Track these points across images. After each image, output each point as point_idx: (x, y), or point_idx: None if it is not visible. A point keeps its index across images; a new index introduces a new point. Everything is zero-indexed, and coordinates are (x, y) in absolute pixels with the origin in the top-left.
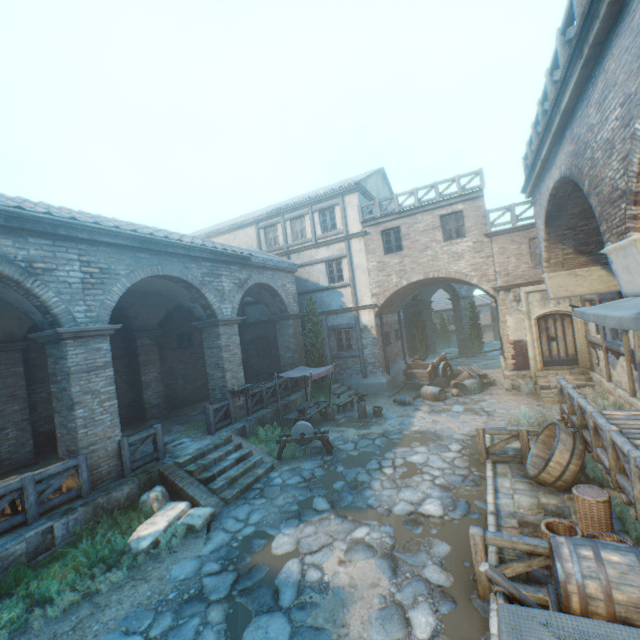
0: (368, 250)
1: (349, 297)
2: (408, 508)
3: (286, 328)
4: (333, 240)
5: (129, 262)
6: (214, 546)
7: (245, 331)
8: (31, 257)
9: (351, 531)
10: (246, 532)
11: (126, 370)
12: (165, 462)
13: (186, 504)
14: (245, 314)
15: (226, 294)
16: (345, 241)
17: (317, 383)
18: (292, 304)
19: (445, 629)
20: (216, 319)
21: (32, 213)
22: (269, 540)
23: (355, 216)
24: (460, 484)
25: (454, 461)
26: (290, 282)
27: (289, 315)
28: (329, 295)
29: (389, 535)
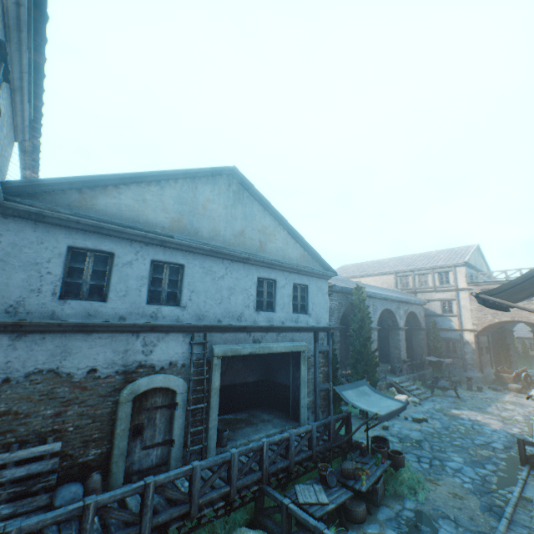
0: (470, 298)
1: (456, 322)
2: (506, 416)
3: (418, 334)
4: (446, 290)
5: (380, 304)
6: (427, 407)
7: (381, 331)
8: (365, 304)
9: (482, 415)
10: (437, 407)
11: (343, 341)
12: (389, 380)
13: (406, 395)
14: (382, 321)
15: (401, 316)
16: (455, 291)
17: (436, 367)
18: (422, 322)
19: (524, 431)
20: (399, 327)
21: (368, 291)
22: (449, 410)
23: (462, 279)
24: (532, 416)
25: (530, 411)
26: (421, 310)
27: (421, 328)
28: (441, 319)
29: (499, 418)
